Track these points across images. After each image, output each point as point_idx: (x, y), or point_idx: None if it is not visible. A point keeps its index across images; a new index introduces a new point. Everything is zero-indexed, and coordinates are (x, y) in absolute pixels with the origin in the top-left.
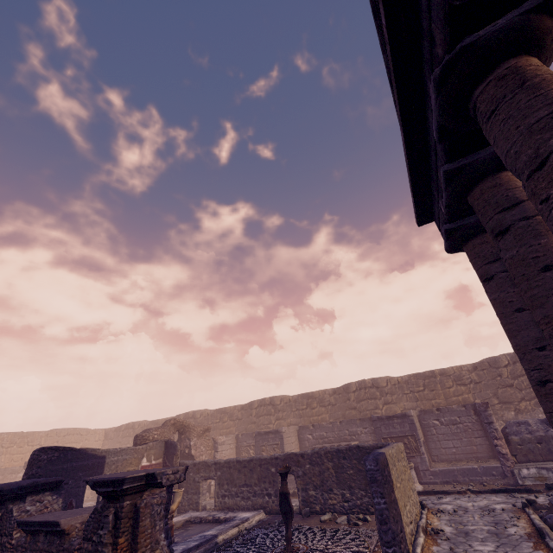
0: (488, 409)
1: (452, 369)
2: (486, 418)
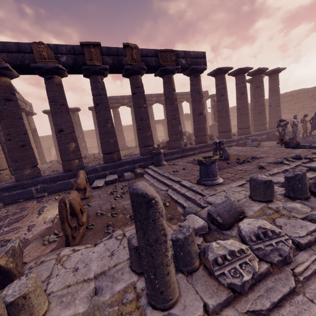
0: (51, 149)
1: (51, 135)
2: (50, 151)
